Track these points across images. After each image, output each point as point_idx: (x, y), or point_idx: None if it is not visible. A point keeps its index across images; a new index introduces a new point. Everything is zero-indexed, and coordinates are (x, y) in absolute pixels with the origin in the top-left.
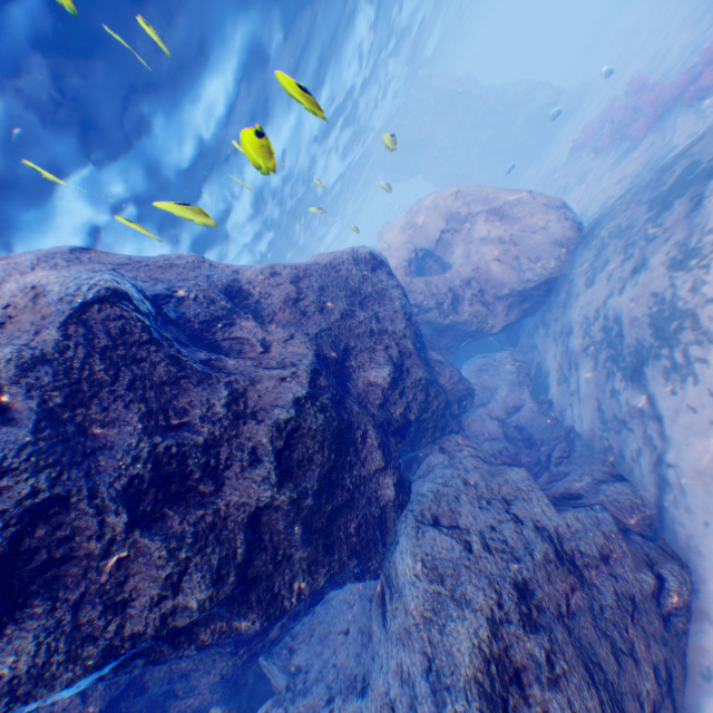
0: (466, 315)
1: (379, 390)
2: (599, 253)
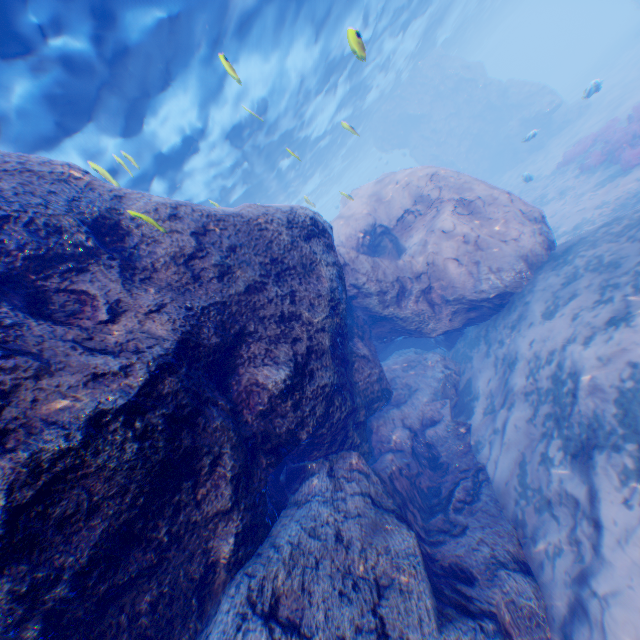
0: (406, 310)
1: (265, 394)
2: (570, 284)
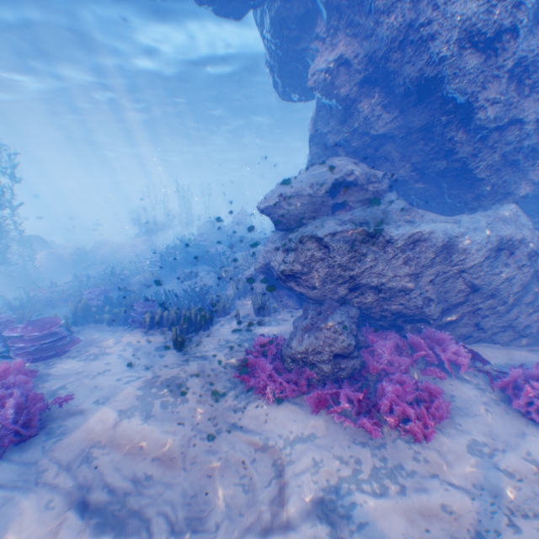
0: None
1: None
2: None
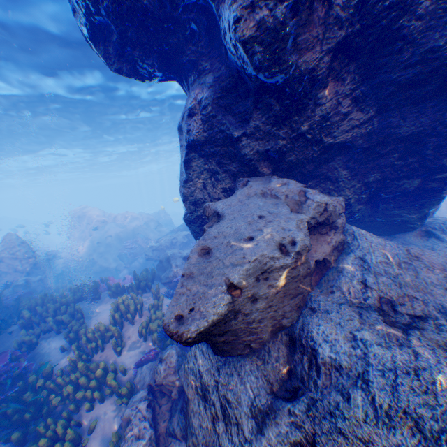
0: None
1: None
2: None
